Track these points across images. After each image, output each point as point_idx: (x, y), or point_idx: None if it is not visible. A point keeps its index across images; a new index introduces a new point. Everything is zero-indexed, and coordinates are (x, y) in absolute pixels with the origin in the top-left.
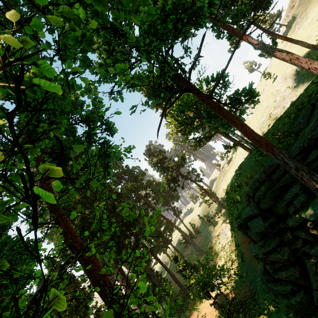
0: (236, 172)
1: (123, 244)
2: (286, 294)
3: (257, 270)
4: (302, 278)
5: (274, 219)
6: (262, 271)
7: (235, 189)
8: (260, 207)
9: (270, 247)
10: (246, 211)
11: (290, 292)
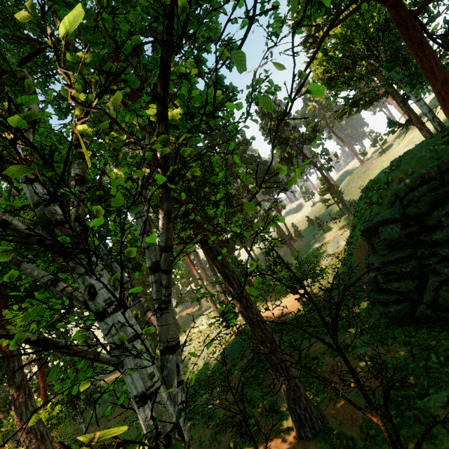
0: (393, 163)
1: (210, 224)
2: (387, 303)
3: (363, 281)
4: (416, 291)
5: (416, 229)
6: (370, 279)
7: (380, 186)
8: (405, 212)
9: (394, 258)
10: (383, 214)
11: (393, 302)
